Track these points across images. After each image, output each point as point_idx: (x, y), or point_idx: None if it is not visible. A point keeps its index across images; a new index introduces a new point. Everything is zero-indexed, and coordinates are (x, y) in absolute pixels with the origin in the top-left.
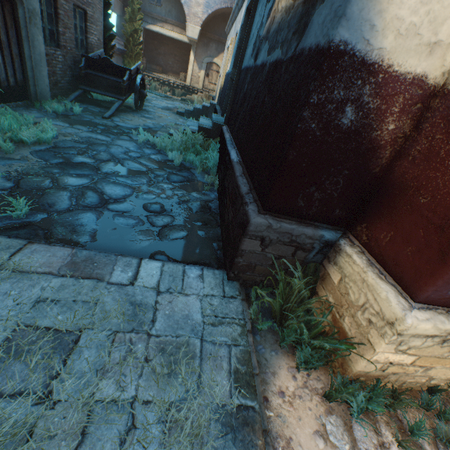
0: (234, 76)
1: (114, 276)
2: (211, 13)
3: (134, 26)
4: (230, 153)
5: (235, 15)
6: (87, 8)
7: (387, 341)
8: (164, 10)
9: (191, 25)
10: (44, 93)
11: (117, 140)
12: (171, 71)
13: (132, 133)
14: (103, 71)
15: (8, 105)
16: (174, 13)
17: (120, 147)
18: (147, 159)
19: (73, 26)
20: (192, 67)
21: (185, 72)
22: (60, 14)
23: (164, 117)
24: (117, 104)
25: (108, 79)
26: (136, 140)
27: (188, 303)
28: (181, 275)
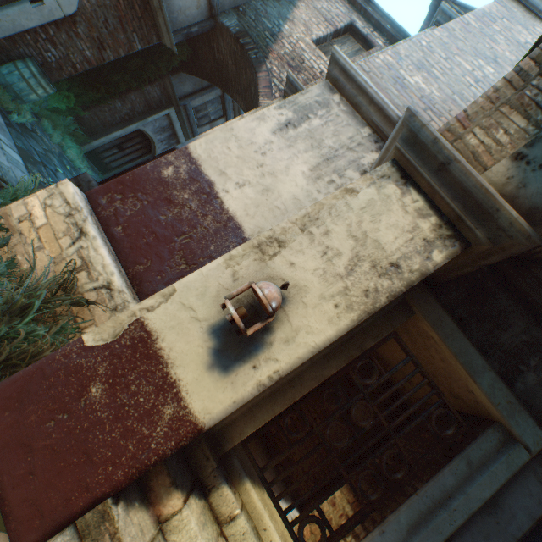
0: None
1: (0, 134)
2: None
3: None
4: None
5: None
6: None
7: (49, 188)
8: None
9: None
10: None
11: None
12: None
13: None
14: None
15: (89, 160)
16: None
17: None
18: None
19: None
20: None
21: None
22: None
23: None
24: None
25: None
26: None
27: (3, 159)
28: (21, 169)
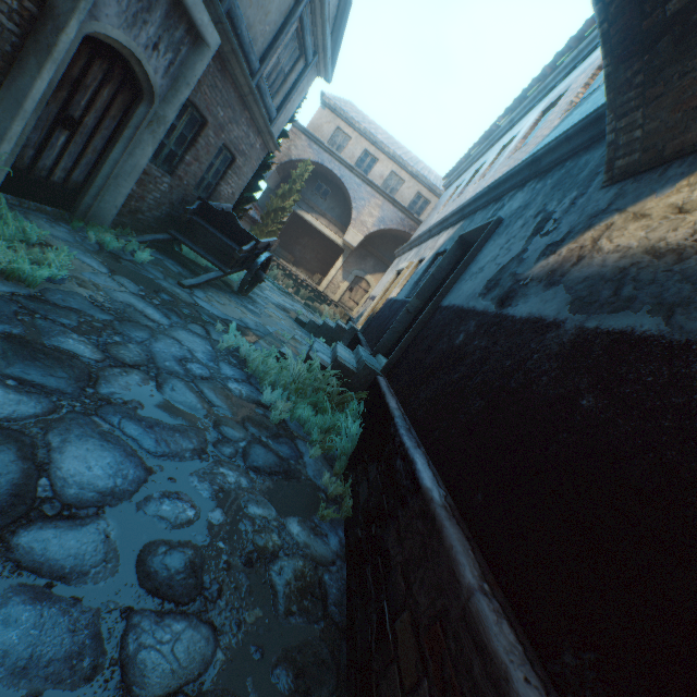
0: (413, 308)
1: None
2: (383, 229)
3: (284, 203)
4: (415, 461)
5: (420, 240)
6: (239, 156)
7: None
8: (327, 204)
9: (354, 230)
10: (104, 214)
11: (180, 329)
12: (306, 266)
13: (215, 325)
14: (218, 227)
15: (21, 200)
16: (338, 211)
17: (178, 344)
18: (219, 387)
19: (208, 163)
20: (335, 273)
21: (322, 274)
22: (198, 142)
23: (275, 318)
24: (214, 274)
25: (220, 238)
26: (214, 341)
27: None
28: None
